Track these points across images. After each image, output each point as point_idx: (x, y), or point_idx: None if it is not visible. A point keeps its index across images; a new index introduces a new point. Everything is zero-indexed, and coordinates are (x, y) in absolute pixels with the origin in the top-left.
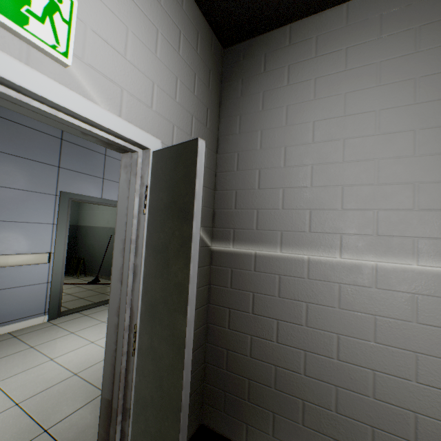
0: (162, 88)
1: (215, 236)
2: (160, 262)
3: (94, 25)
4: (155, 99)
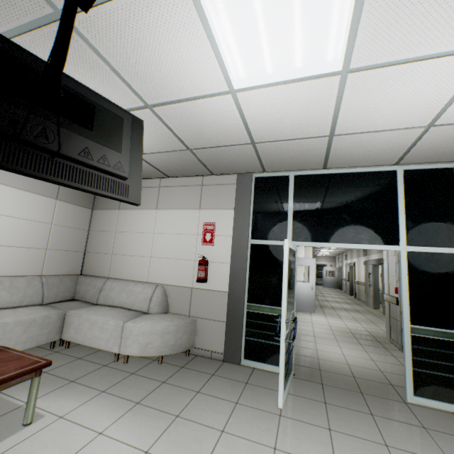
0: None
1: None
2: None
3: None
4: None
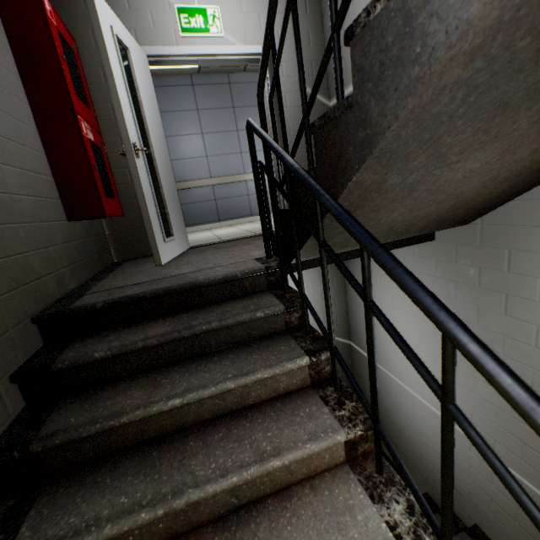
0: (265, 13)
1: (330, 96)
2: (275, 108)
3: (227, 10)
4: (262, 23)
